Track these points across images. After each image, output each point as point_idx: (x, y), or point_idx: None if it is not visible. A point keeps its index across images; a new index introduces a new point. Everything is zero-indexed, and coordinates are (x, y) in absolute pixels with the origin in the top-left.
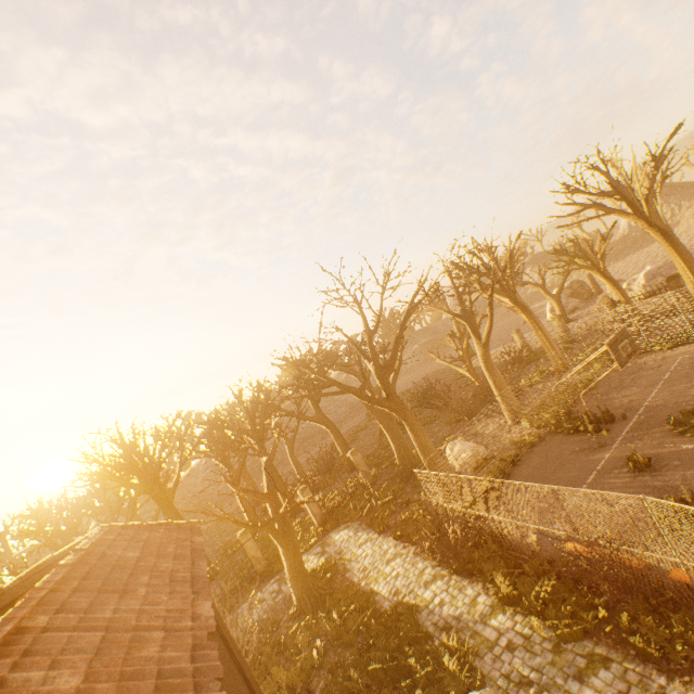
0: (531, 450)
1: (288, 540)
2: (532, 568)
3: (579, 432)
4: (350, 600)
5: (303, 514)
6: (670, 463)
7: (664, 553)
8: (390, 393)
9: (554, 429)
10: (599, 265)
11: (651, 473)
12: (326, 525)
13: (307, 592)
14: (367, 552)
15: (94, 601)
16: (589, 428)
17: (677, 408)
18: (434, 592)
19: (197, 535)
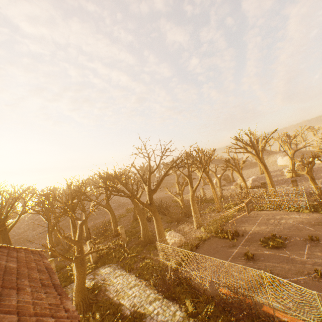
0: (204, 242)
1: (82, 269)
2: (204, 299)
3: (225, 238)
4: (108, 307)
5: None
6: (260, 258)
7: (258, 298)
8: (152, 202)
9: (214, 235)
10: (240, 170)
11: (253, 261)
12: (98, 263)
13: (83, 300)
14: (119, 281)
15: (2, 293)
16: (229, 237)
17: (262, 235)
18: (154, 307)
19: (45, 258)
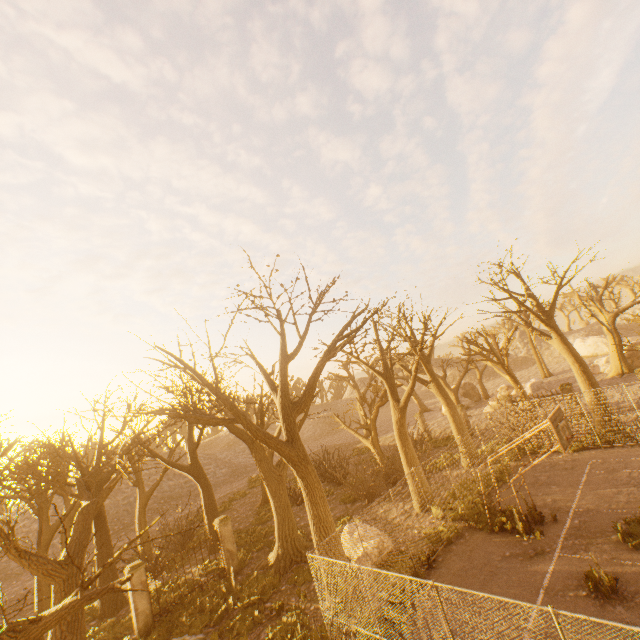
0: (449, 548)
1: None
2: None
3: (505, 530)
4: None
5: (123, 610)
6: None
7: None
8: (294, 437)
9: (473, 524)
10: (503, 360)
11: (622, 602)
12: (151, 635)
13: None
14: None
15: None
16: (519, 527)
17: (614, 514)
18: None
19: None
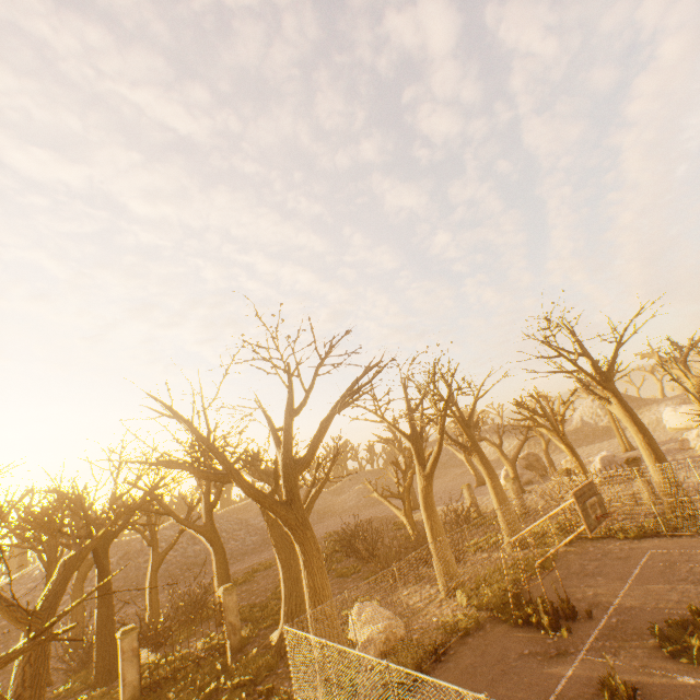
0: (464, 640)
1: None
2: None
3: (531, 625)
4: None
5: (117, 681)
6: None
7: None
8: (294, 498)
9: (498, 615)
10: (558, 427)
11: None
12: None
13: None
14: None
15: None
16: (544, 621)
17: (659, 615)
18: None
19: None
